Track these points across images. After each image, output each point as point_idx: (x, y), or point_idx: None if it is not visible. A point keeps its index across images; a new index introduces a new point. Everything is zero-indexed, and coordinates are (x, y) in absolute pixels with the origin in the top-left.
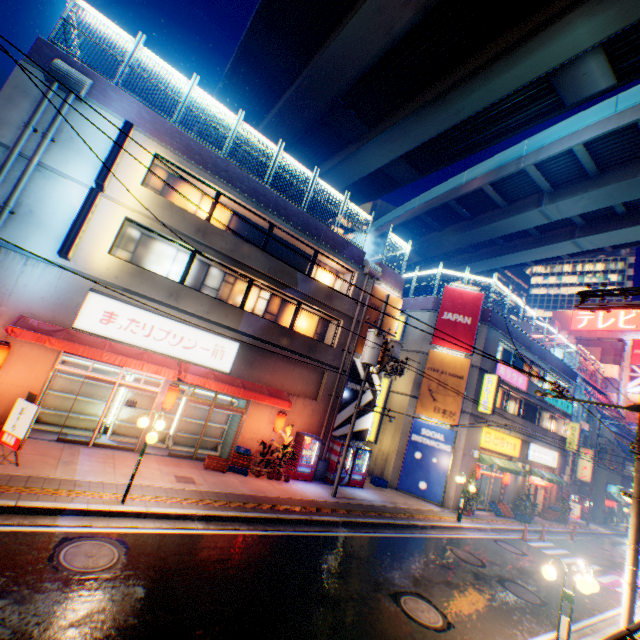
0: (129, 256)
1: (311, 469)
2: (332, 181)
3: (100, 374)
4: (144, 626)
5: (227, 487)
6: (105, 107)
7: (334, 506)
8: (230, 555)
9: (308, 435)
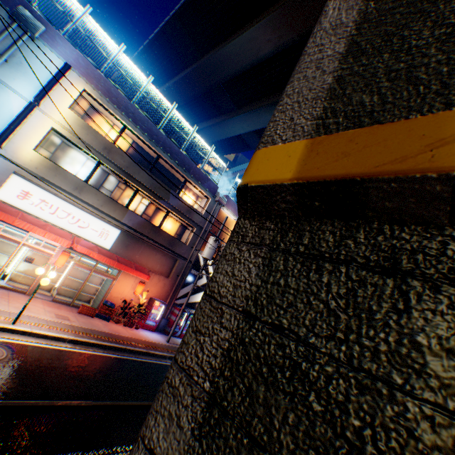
0: (49, 155)
1: (156, 323)
2: (208, 135)
3: (9, 234)
4: (22, 393)
5: (93, 326)
6: (52, 48)
7: (166, 347)
8: (88, 364)
9: (158, 300)
